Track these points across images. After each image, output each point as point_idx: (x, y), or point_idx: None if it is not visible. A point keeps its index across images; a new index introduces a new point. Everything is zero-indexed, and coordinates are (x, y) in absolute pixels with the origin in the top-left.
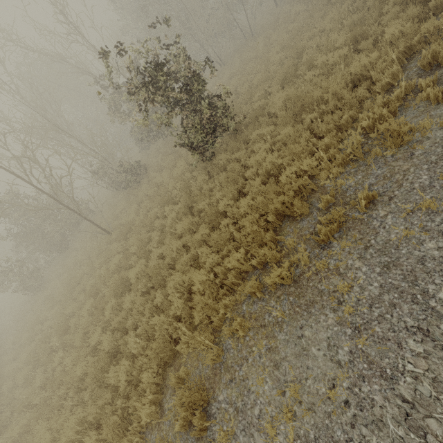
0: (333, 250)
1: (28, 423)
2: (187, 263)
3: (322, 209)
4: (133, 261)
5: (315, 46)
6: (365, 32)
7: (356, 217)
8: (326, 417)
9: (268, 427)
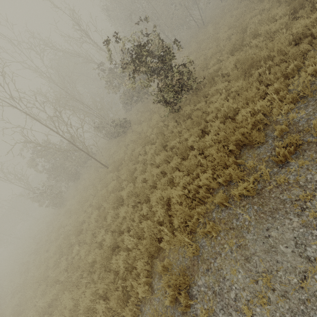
0: (292, 168)
1: (57, 293)
2: (164, 184)
3: (276, 137)
4: (124, 185)
5: (257, 21)
6: (302, 4)
7: (310, 141)
8: (300, 304)
9: (245, 308)
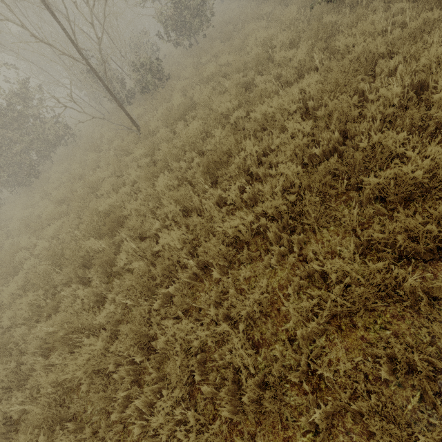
0: None
1: (103, 352)
2: (389, 74)
3: None
4: (237, 118)
5: None
6: None
7: None
8: None
9: None
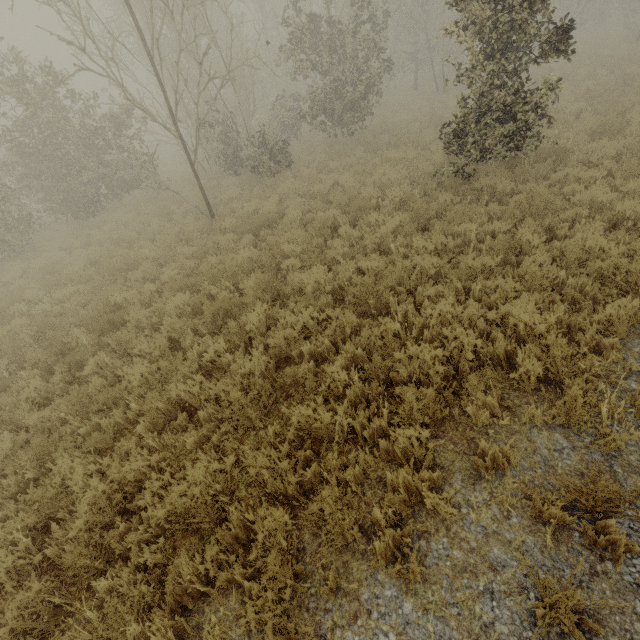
0: None
1: (7, 453)
2: (432, 298)
3: None
4: (290, 266)
5: None
6: None
7: None
8: None
9: None
